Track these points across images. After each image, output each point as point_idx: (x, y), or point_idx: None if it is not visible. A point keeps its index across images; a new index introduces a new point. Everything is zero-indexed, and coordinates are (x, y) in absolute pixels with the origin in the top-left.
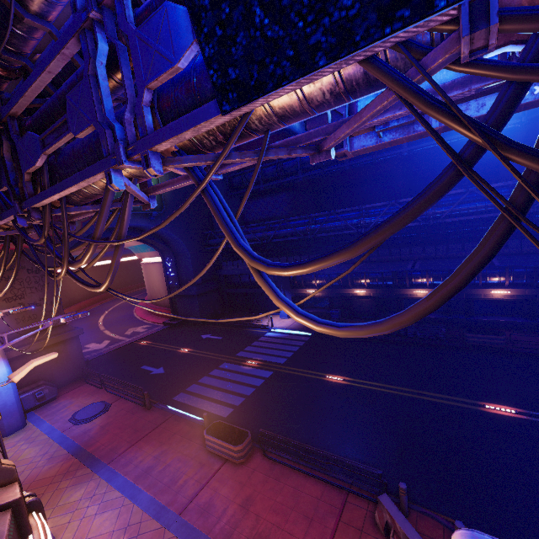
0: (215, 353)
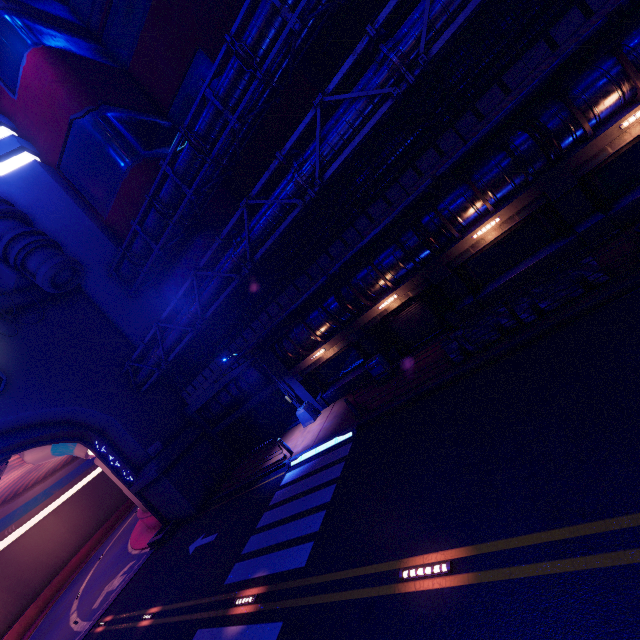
0: (191, 598)
